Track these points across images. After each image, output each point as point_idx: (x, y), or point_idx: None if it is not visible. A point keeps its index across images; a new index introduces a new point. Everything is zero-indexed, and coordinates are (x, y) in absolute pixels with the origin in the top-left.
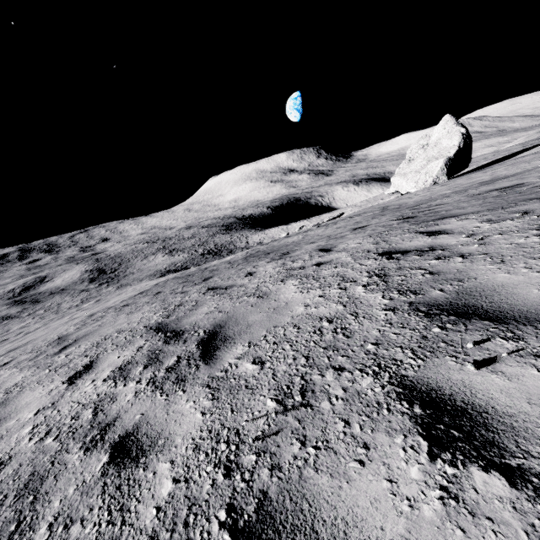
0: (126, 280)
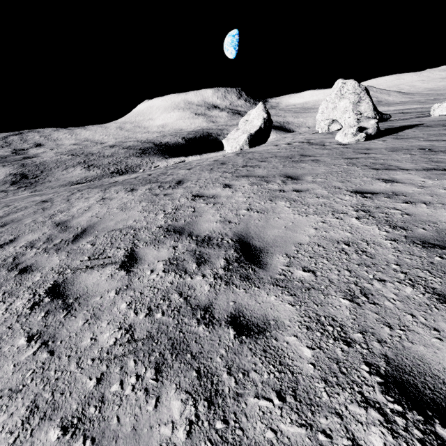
0: (42, 187)
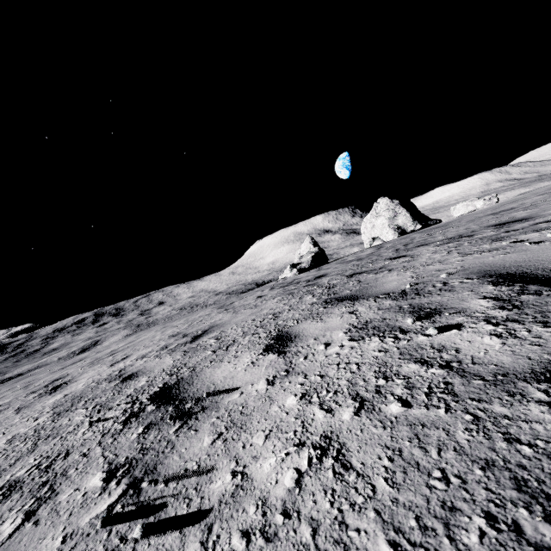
0: None
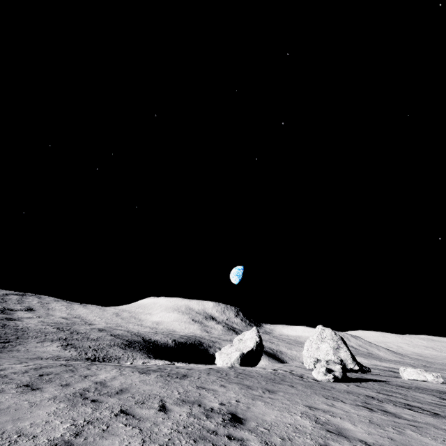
0: (7, 354)
